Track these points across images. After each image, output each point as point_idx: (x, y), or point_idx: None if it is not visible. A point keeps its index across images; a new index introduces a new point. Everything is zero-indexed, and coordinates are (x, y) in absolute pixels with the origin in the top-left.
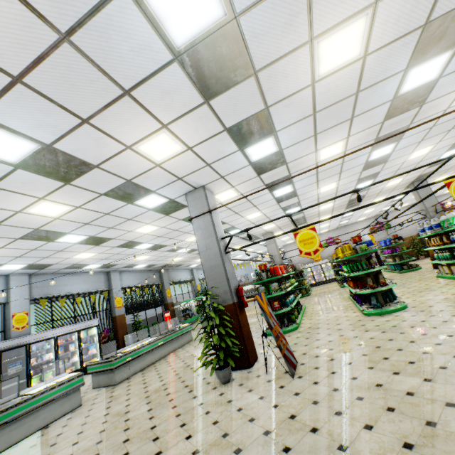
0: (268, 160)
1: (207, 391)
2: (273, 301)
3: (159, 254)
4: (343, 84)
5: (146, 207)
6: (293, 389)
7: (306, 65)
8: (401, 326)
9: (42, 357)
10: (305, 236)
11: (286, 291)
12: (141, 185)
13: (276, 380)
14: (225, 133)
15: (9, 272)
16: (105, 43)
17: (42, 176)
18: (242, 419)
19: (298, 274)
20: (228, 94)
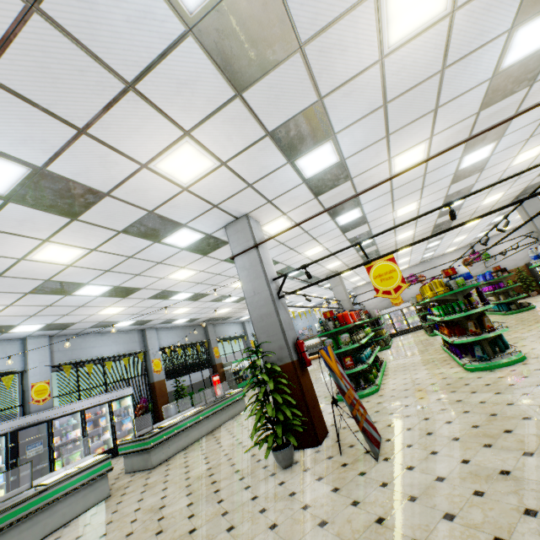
0: (327, 175)
1: (262, 478)
2: (344, 357)
3: (201, 306)
4: (422, 57)
5: (177, 246)
6: (379, 477)
7: (371, 31)
8: (522, 385)
9: (67, 435)
10: (381, 269)
11: (360, 343)
12: (168, 217)
13: (353, 464)
14: (268, 139)
15: (25, 335)
16: (89, 11)
17: (41, 211)
18: (310, 523)
19: (373, 322)
20: (267, 82)
